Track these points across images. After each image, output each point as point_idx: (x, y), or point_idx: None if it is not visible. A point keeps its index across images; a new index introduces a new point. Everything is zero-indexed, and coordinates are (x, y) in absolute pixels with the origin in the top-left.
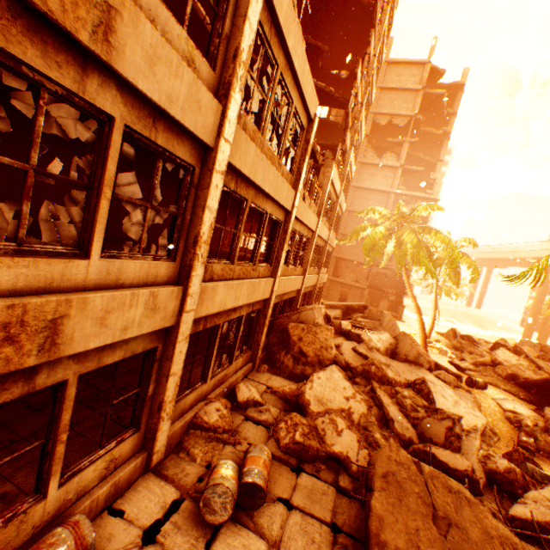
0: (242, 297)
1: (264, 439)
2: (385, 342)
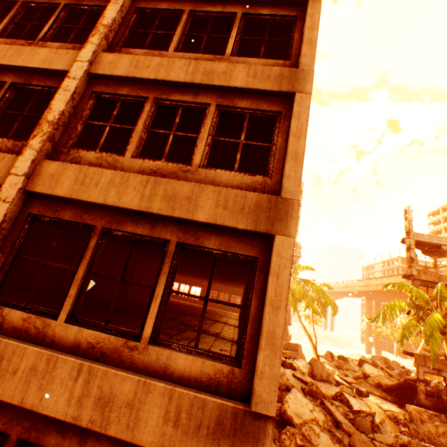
0: None
1: None
2: (306, 367)
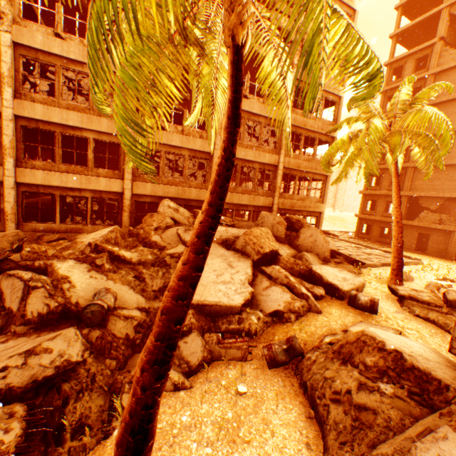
0: (73, 183)
1: None
2: (228, 233)
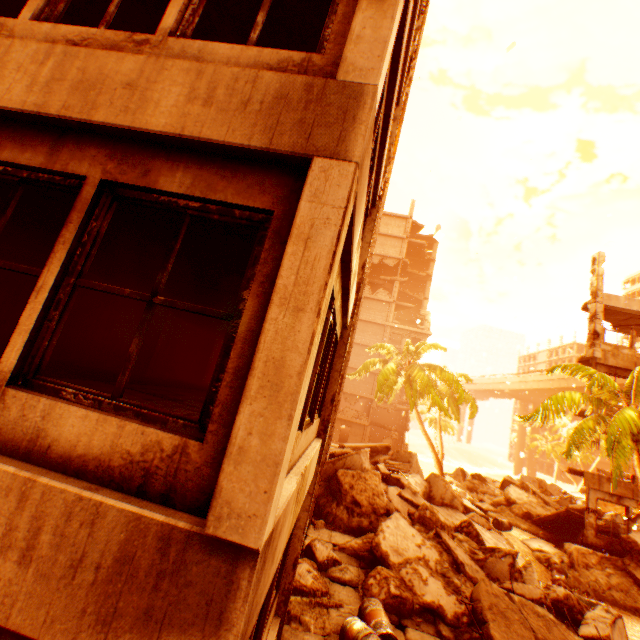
0: None
1: (357, 599)
2: (421, 485)
